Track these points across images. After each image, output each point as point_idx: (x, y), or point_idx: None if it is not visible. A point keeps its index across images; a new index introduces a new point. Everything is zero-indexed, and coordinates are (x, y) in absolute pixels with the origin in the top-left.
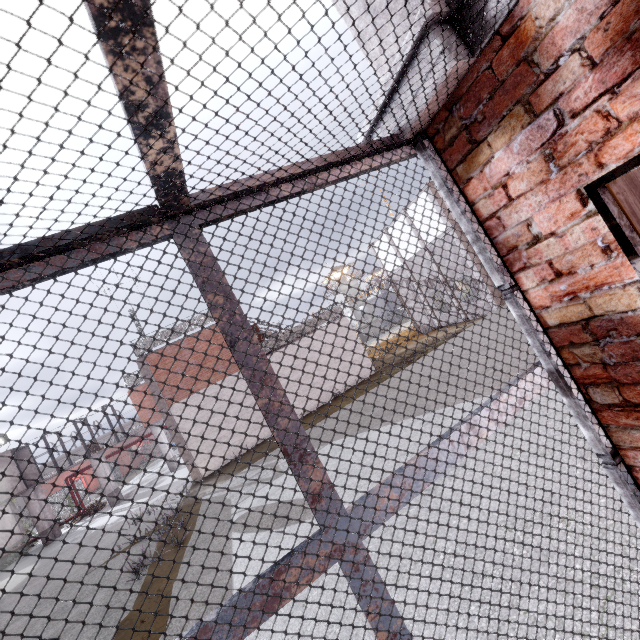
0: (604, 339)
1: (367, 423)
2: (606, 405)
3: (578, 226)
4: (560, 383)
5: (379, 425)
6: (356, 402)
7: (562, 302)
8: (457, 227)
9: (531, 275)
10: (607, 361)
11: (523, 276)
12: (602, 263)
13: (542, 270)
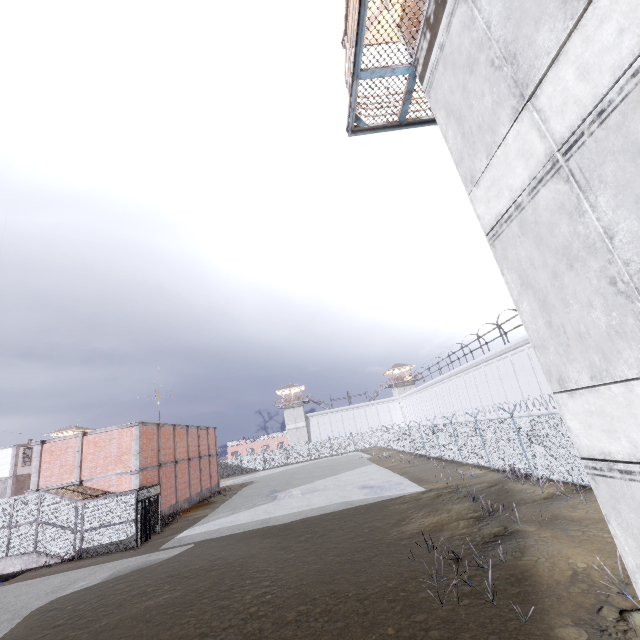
0: None
1: None
2: None
3: None
4: None
5: None
6: None
7: None
8: (16, 477)
9: None
10: None
11: None
12: None
13: None
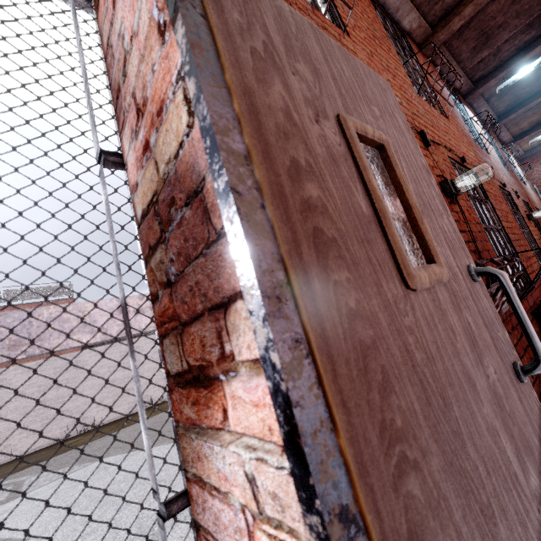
0: (168, 228)
1: (154, 439)
2: (175, 377)
3: (145, 2)
4: (128, 328)
5: (163, 442)
6: (161, 415)
7: (144, 169)
8: None
9: (128, 132)
10: (172, 276)
11: (125, 138)
12: (161, 61)
13: (132, 116)
